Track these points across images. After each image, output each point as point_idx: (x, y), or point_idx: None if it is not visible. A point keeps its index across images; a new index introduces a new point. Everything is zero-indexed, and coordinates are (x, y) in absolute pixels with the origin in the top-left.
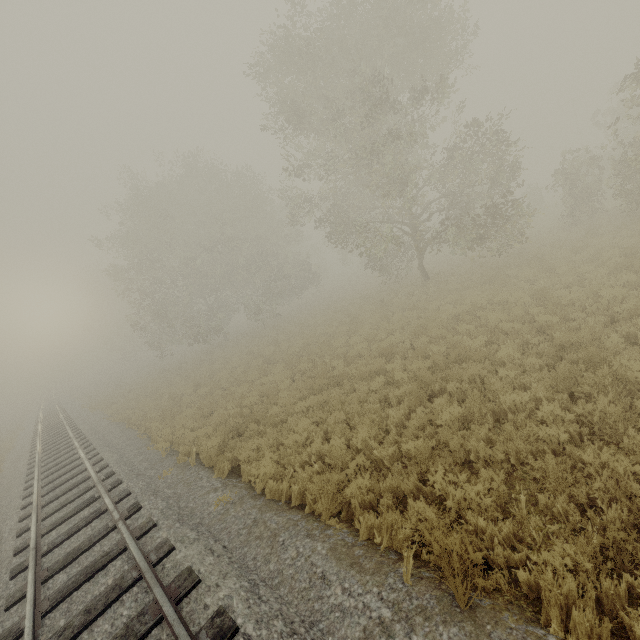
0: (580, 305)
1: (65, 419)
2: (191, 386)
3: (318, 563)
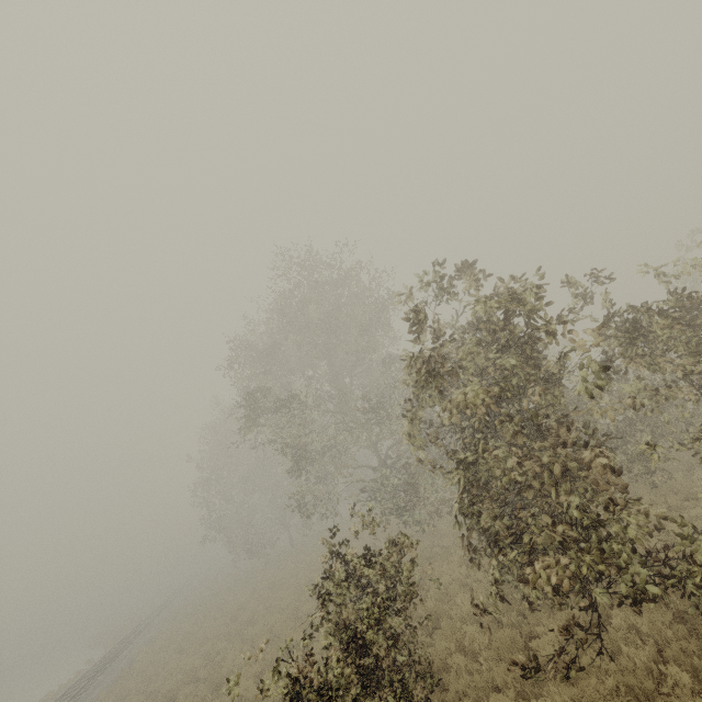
0: None
1: (148, 624)
2: (192, 628)
3: None
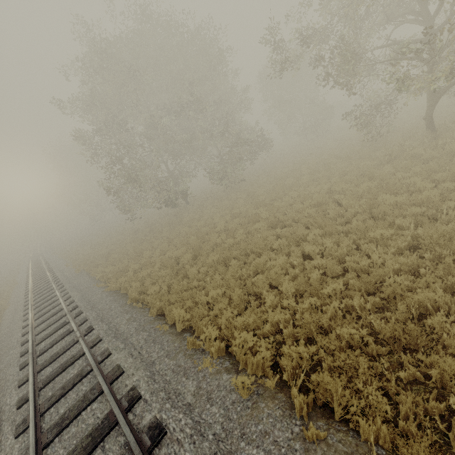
0: None
1: (53, 279)
2: (183, 251)
3: None
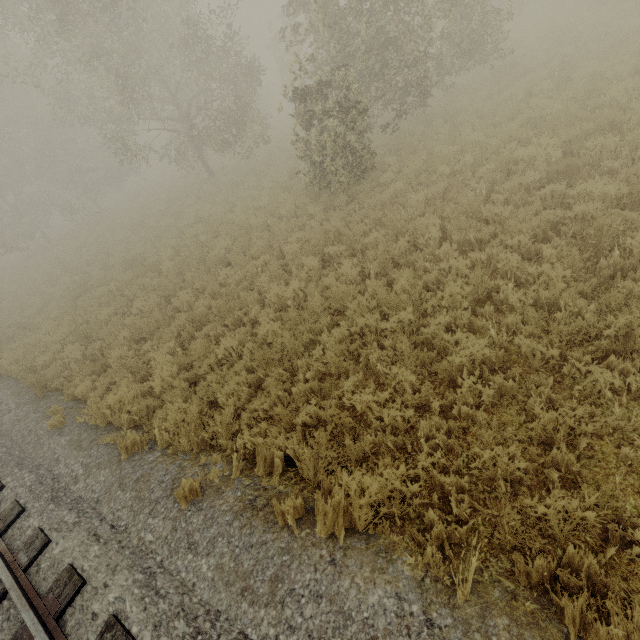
0: (233, 223)
1: None
2: None
3: (3, 398)
